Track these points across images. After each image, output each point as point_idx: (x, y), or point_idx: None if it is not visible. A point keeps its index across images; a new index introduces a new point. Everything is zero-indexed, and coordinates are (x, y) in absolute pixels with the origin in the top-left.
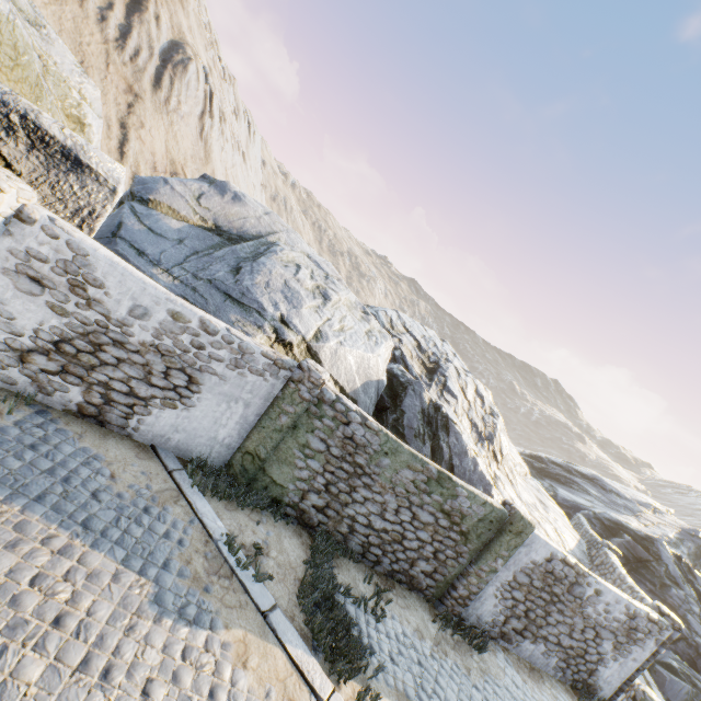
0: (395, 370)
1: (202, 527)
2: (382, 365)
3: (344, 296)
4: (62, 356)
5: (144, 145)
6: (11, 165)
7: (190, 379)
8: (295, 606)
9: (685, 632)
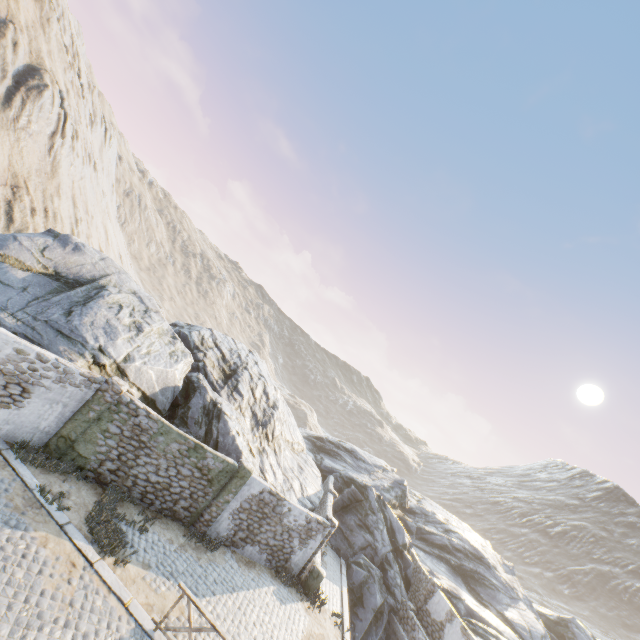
0: (194, 378)
1: (22, 482)
2: (180, 375)
3: (157, 326)
4: None
5: None
6: None
7: (24, 390)
8: (83, 524)
9: (371, 541)
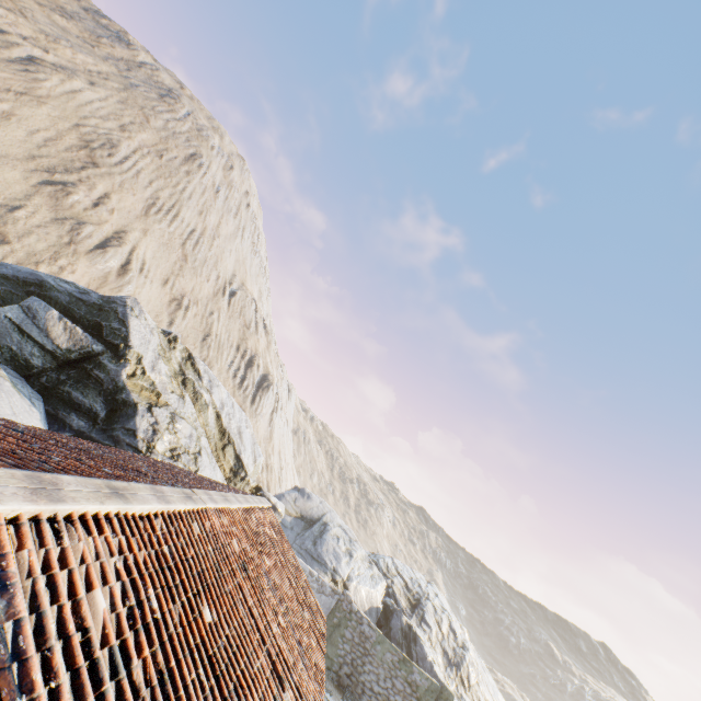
0: (388, 602)
1: None
2: (379, 597)
3: (359, 552)
4: None
5: None
6: None
7: None
8: None
9: None
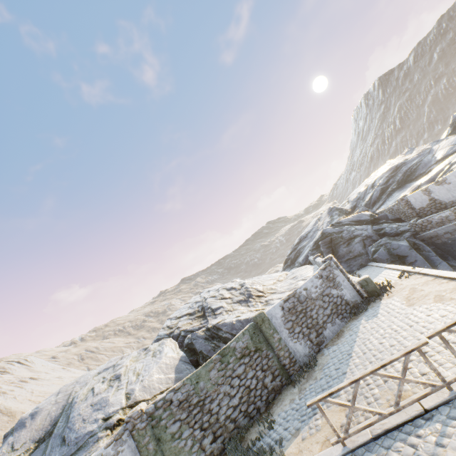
0: (186, 342)
1: None
2: (174, 352)
3: (128, 361)
4: None
5: None
6: None
7: None
8: None
9: (360, 238)
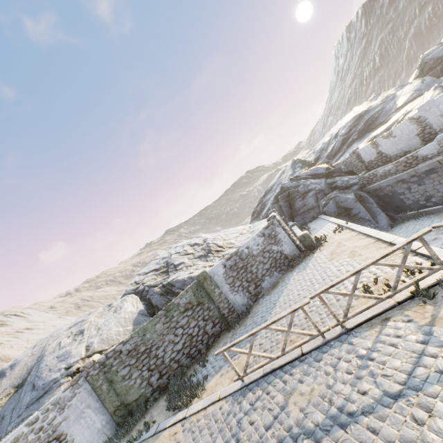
0: (147, 297)
1: None
2: (134, 307)
3: (93, 317)
4: None
5: None
6: None
7: (56, 439)
8: (169, 413)
9: (314, 192)
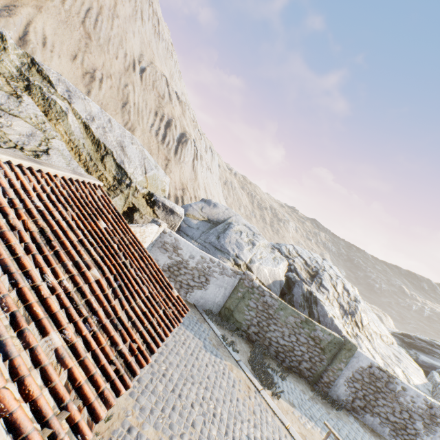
0: (290, 275)
1: (213, 332)
2: (282, 273)
3: (262, 242)
4: (170, 272)
5: (171, 179)
6: (158, 216)
7: (206, 279)
8: (247, 363)
9: None
